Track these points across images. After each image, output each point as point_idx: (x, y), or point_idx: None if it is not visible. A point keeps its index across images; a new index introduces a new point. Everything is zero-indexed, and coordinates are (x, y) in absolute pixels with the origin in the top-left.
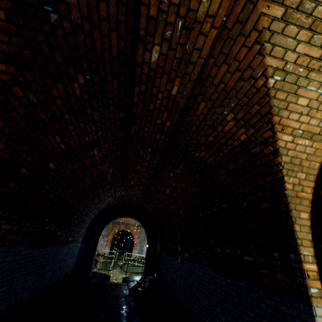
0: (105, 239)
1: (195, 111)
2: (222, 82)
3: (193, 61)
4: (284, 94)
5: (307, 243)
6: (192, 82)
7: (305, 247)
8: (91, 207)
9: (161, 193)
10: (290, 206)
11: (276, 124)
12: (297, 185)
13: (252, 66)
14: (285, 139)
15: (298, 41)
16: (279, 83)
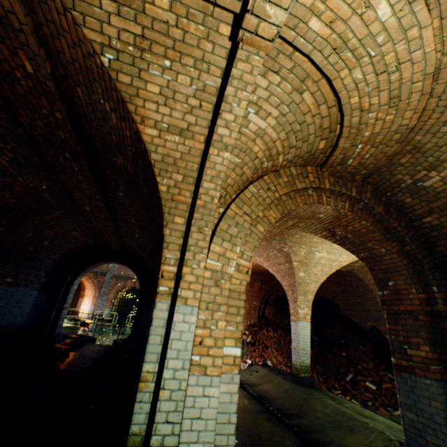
0: (105, 298)
1: (80, 100)
2: (74, 60)
3: (18, 27)
4: (127, 77)
5: (175, 247)
6: (40, 57)
7: (170, 251)
8: (44, 241)
9: (131, 224)
10: (163, 210)
11: (133, 114)
12: (173, 188)
13: (82, 40)
14: (149, 133)
15: (108, 12)
16: (116, 63)
